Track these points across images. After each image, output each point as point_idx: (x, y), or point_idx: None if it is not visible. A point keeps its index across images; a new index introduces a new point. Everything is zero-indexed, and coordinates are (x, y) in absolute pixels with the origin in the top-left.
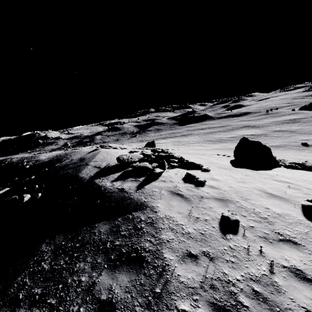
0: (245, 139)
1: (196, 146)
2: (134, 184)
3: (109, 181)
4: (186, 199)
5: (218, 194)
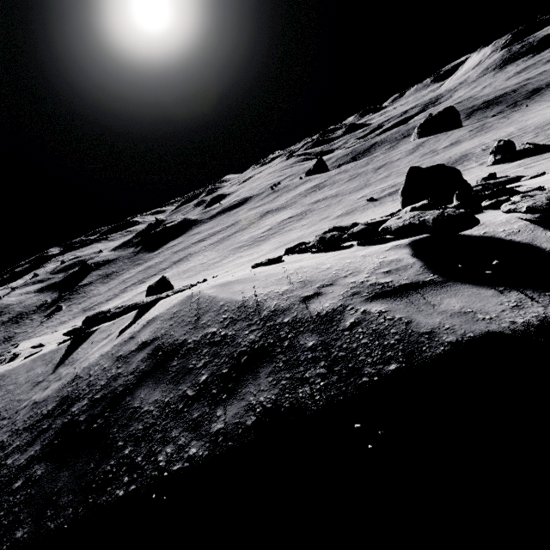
0: (416, 168)
1: (232, 261)
2: None
3: None
4: None
5: None
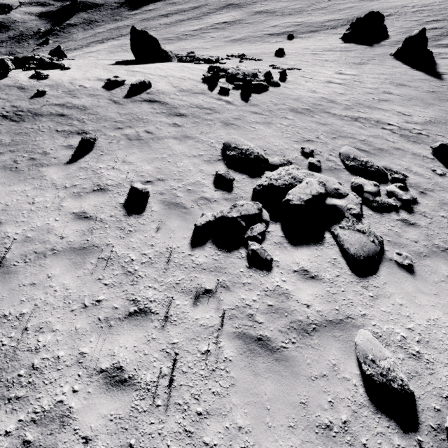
0: (134, 28)
1: None
2: None
3: None
4: (20, 88)
5: (53, 82)
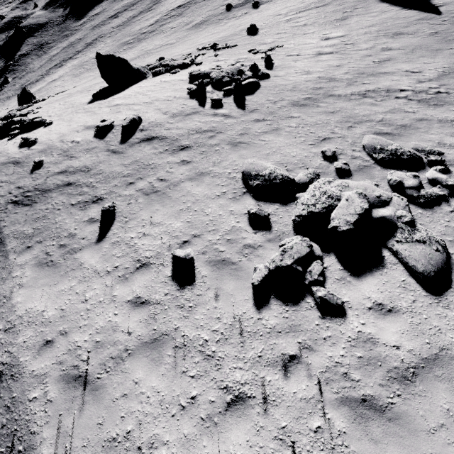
0: (99, 55)
1: None
2: None
3: None
4: (16, 163)
5: (44, 146)
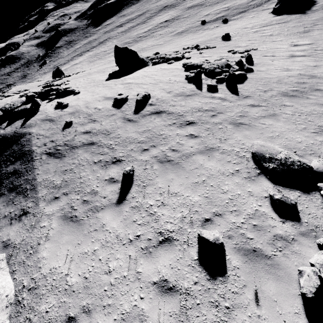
0: (117, 47)
1: (112, 56)
2: (20, 124)
3: (2, 129)
4: (51, 120)
5: (73, 109)
